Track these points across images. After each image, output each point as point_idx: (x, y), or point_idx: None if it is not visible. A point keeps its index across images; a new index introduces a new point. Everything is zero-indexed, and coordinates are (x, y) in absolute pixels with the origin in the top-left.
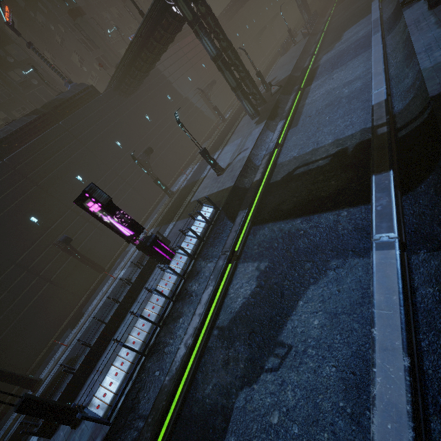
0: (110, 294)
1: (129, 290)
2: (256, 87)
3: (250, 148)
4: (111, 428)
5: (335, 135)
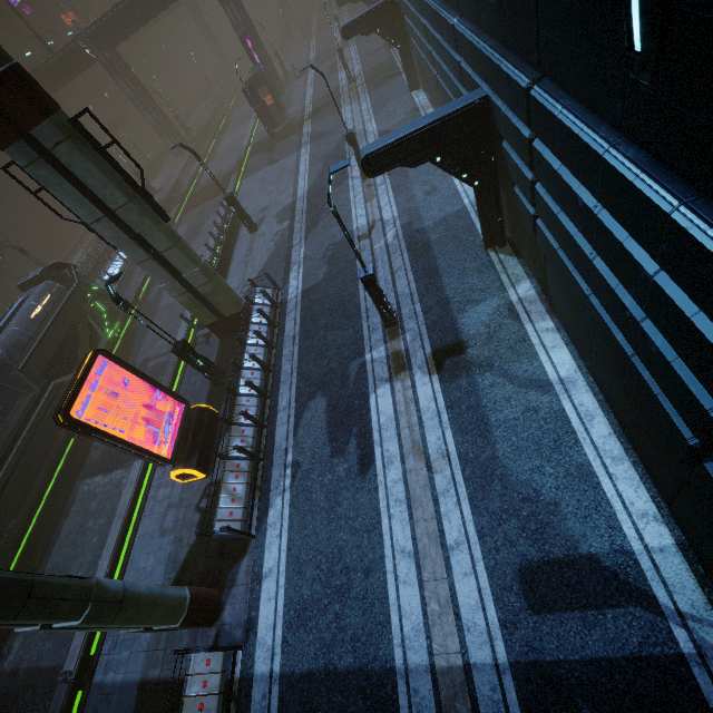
0: None
1: (98, 258)
2: (176, 130)
3: (177, 175)
4: (120, 284)
5: (230, 165)
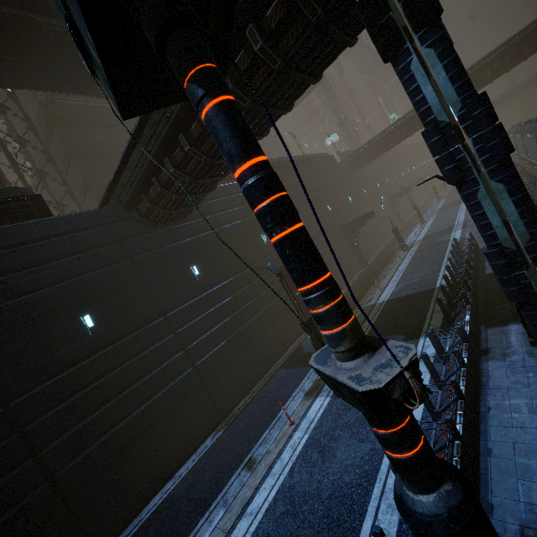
0: None
1: None
2: None
3: None
4: None
5: None
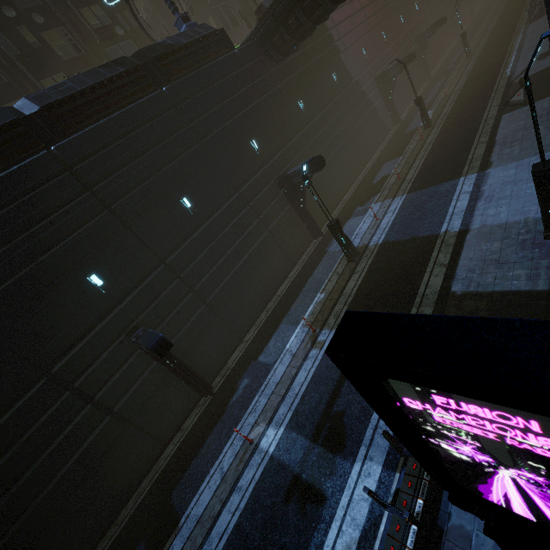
0: (252, 506)
1: None
2: None
3: None
4: None
5: None
